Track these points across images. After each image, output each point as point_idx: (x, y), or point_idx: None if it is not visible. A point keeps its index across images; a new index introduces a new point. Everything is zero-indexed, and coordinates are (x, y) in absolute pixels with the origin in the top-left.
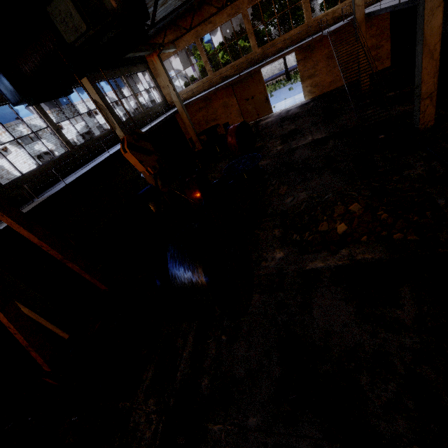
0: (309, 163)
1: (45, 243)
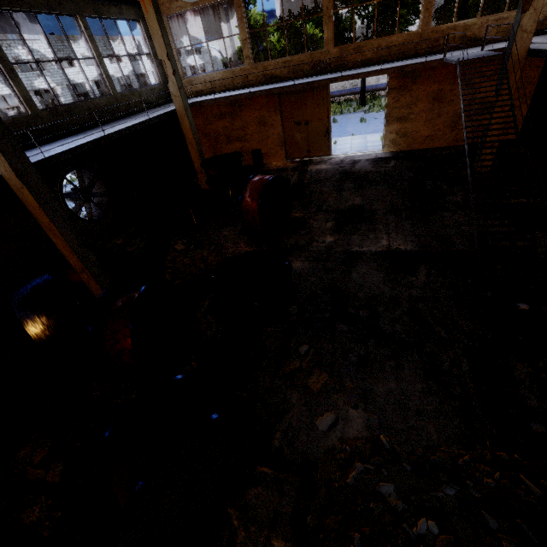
0: (377, 312)
1: None
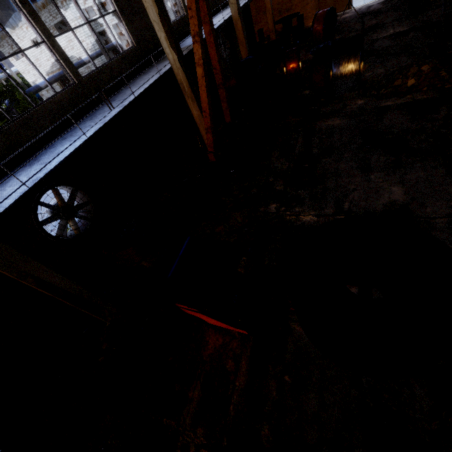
0: (388, 50)
1: (219, 65)
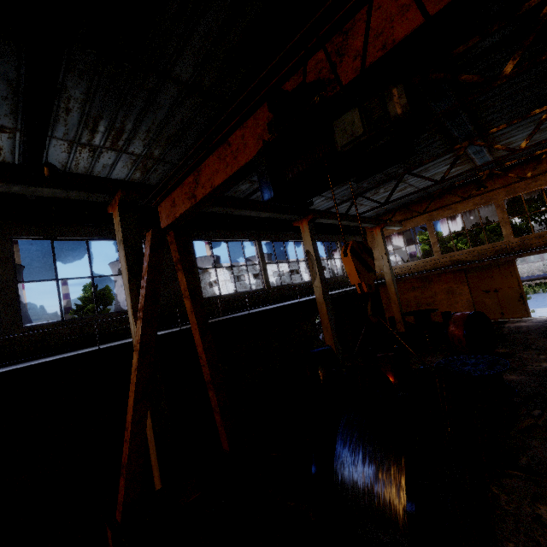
0: None
1: (205, 355)
